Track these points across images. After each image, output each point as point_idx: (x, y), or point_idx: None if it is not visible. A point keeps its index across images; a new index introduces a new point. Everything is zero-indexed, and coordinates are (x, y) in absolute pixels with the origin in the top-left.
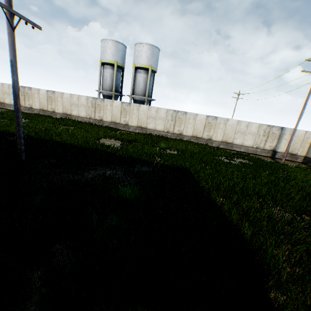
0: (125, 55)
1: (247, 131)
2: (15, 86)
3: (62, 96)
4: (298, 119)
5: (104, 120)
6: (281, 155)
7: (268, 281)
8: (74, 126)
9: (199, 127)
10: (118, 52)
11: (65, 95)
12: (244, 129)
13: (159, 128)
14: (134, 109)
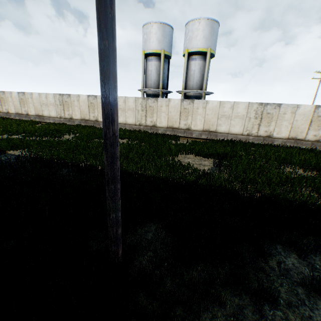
0: (172, 41)
1: None
2: (108, 63)
3: None
4: None
5: (157, 125)
6: None
7: None
8: (126, 137)
9: (301, 123)
10: (165, 37)
11: None
12: None
13: (235, 130)
14: (199, 107)
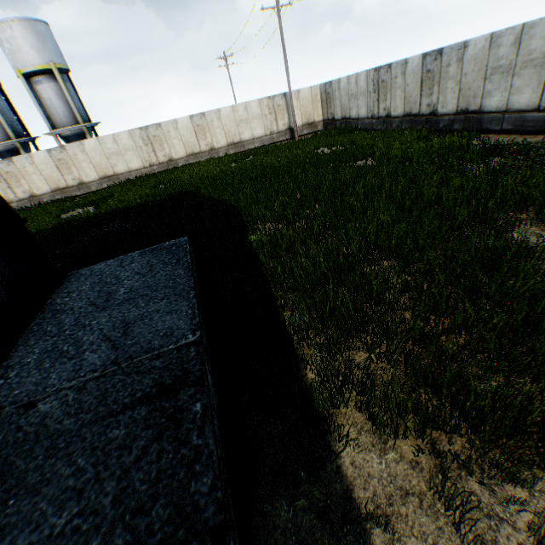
0: None
1: (249, 117)
2: None
3: None
4: (287, 78)
5: (38, 194)
6: (301, 131)
7: (241, 213)
8: None
9: (189, 137)
10: None
11: None
12: (245, 116)
13: (134, 165)
14: (77, 152)
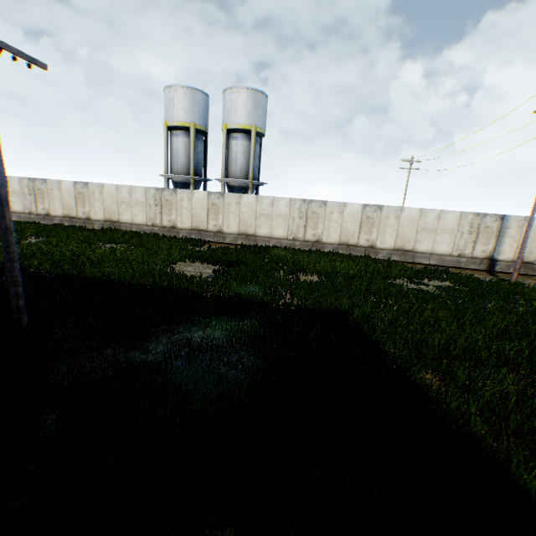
0: (207, 111)
1: (438, 227)
2: None
3: (101, 190)
4: None
5: (178, 226)
6: (506, 266)
7: None
8: (125, 242)
9: (351, 226)
10: (196, 106)
11: (106, 189)
12: (433, 225)
13: (278, 233)
14: (232, 202)
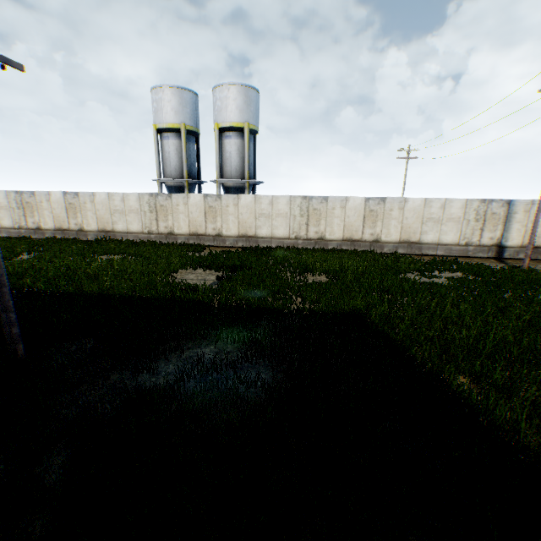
0: (197, 110)
1: (444, 216)
2: None
3: (93, 199)
4: None
5: (176, 232)
6: (514, 252)
7: None
8: (121, 252)
9: (355, 220)
10: (185, 106)
11: (98, 198)
12: (438, 214)
13: (279, 232)
14: (229, 204)
